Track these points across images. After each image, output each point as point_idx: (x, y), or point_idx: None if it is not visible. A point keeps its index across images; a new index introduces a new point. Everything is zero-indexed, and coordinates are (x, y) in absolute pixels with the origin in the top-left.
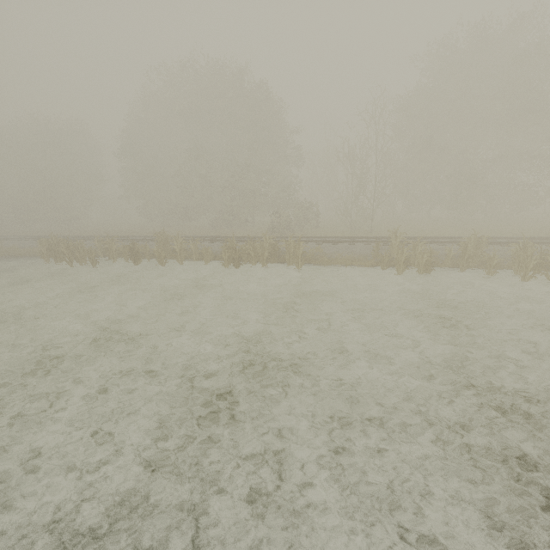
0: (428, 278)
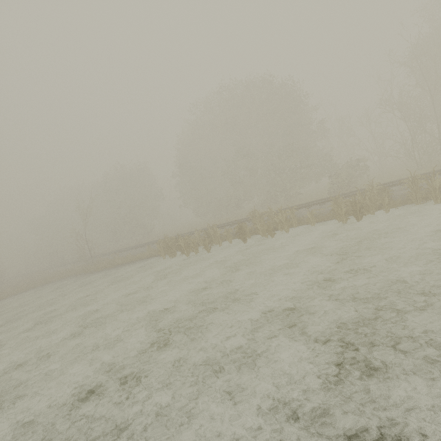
0: None
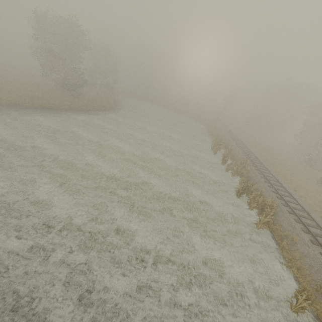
0: None
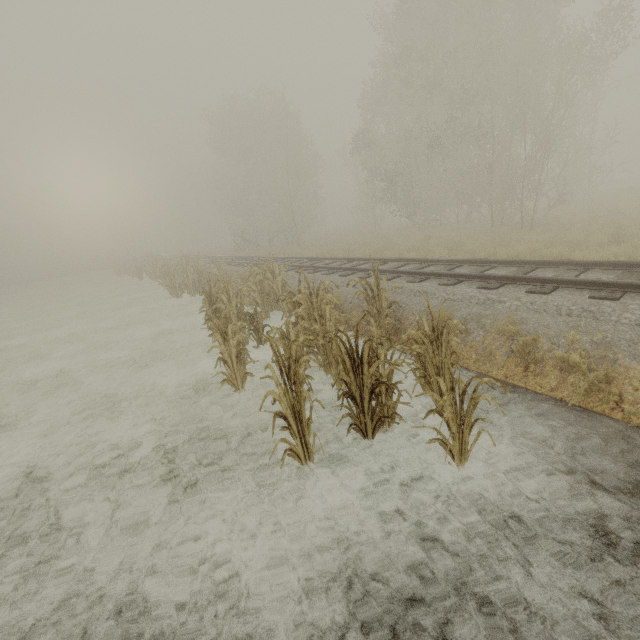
0: None
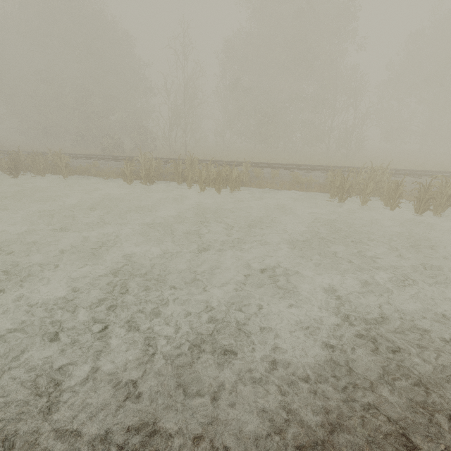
0: (151, 188)
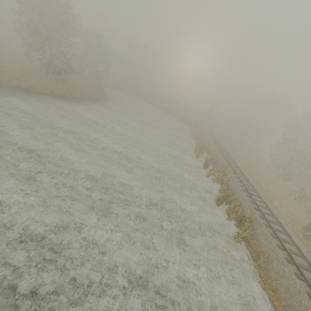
0: None
